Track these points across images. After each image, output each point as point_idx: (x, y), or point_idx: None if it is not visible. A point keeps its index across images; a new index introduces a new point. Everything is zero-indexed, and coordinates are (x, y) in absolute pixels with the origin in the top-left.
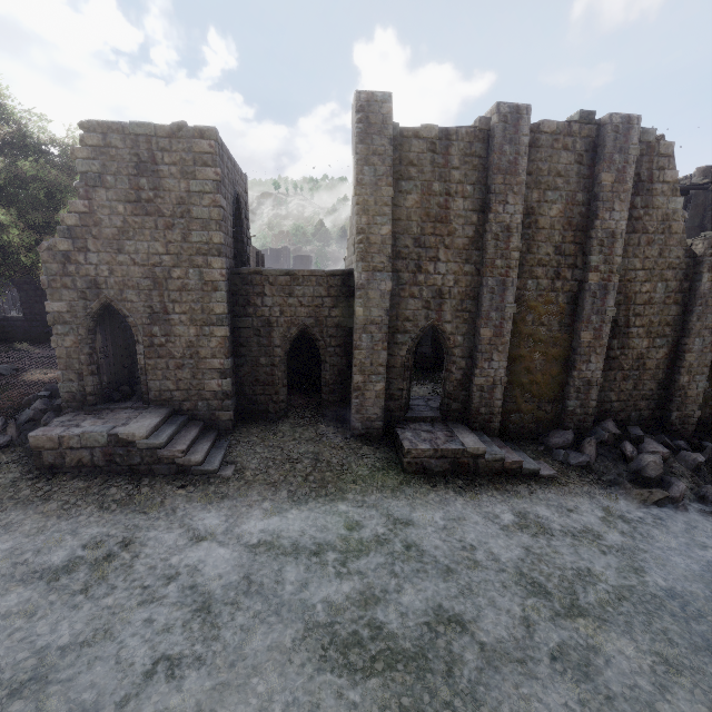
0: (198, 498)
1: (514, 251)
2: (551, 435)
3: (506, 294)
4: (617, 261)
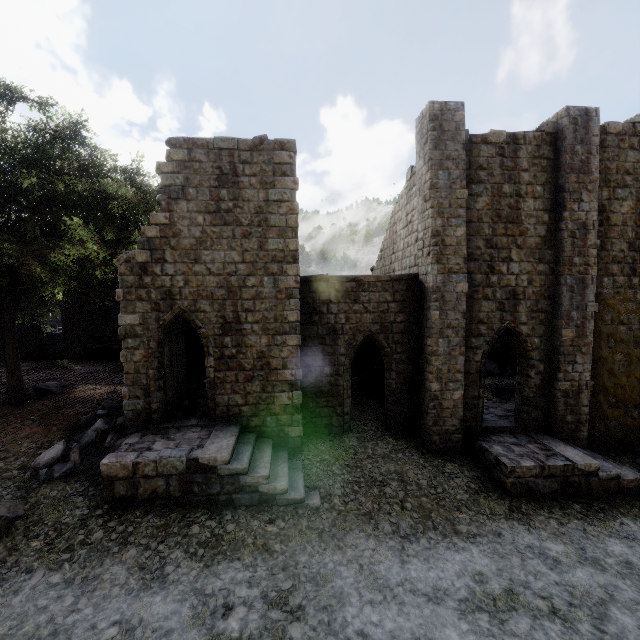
0: (296, 538)
1: (592, 248)
2: None
3: (586, 292)
4: None
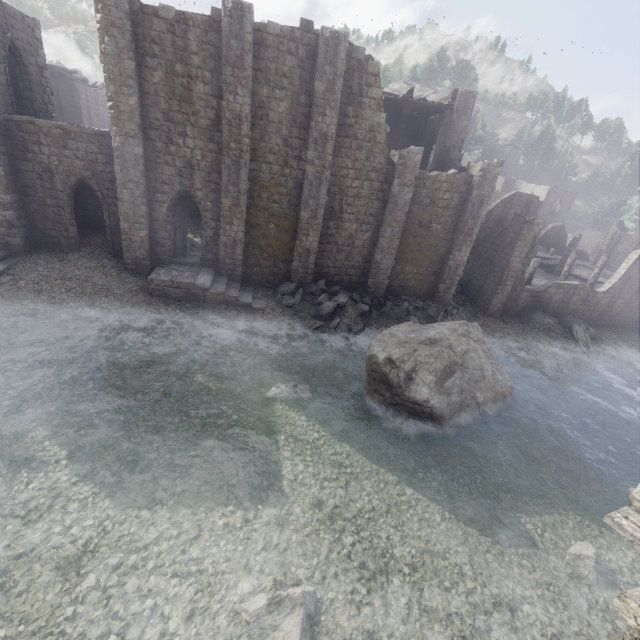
0: None
1: (245, 138)
2: (281, 285)
3: (241, 173)
4: (329, 159)
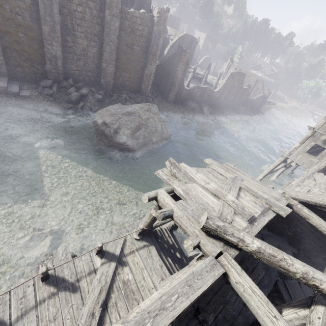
0: None
1: None
2: (42, 81)
3: None
4: None
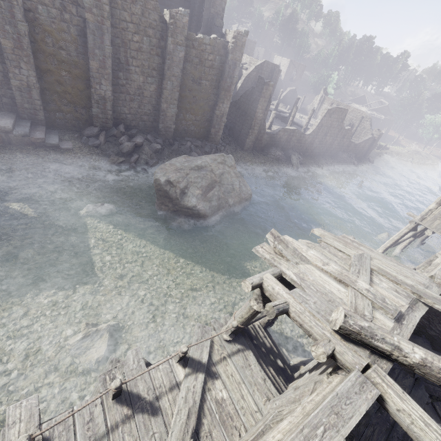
0: None
1: None
2: (86, 129)
3: (15, 11)
4: (106, 9)
